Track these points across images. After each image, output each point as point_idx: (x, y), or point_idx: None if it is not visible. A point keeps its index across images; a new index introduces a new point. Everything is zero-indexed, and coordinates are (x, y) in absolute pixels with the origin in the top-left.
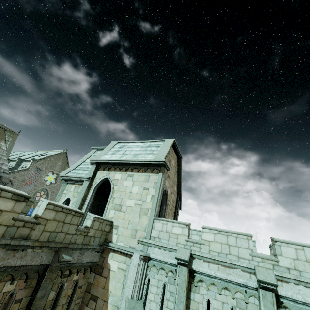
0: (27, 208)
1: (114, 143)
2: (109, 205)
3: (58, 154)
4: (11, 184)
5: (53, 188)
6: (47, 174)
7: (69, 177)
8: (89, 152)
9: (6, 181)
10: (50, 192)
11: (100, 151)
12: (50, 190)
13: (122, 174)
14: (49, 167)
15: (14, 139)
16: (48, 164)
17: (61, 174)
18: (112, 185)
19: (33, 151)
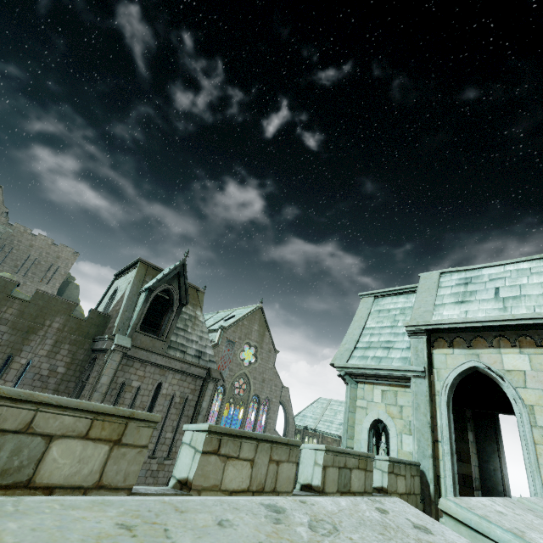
0: (369, 477)
1: (432, 275)
2: (537, 450)
3: (252, 312)
4: (222, 380)
5: (254, 371)
6: (243, 348)
7: (360, 368)
8: (359, 306)
9: (216, 377)
10: (251, 379)
11: (383, 299)
12: (251, 374)
13: (531, 355)
14: (243, 336)
15: (201, 301)
16: (241, 332)
17: (337, 362)
18: (509, 389)
19: (212, 314)
